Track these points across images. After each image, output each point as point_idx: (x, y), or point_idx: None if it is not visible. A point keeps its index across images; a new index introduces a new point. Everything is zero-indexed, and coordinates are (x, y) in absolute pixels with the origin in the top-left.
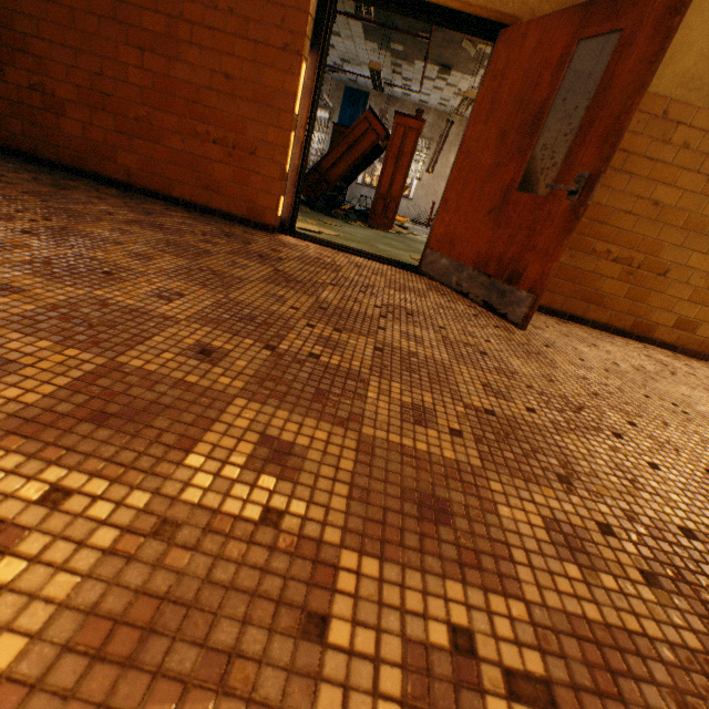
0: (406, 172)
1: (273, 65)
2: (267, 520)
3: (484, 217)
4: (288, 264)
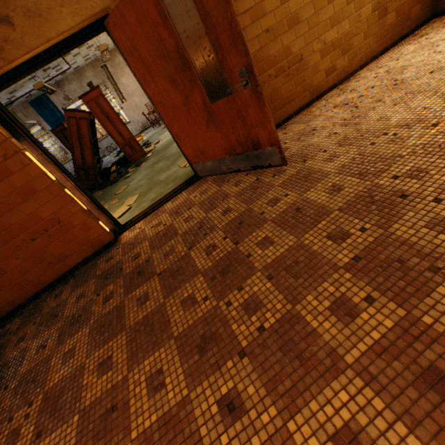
0: (120, 121)
1: (11, 173)
2: None
3: (208, 128)
4: (155, 260)
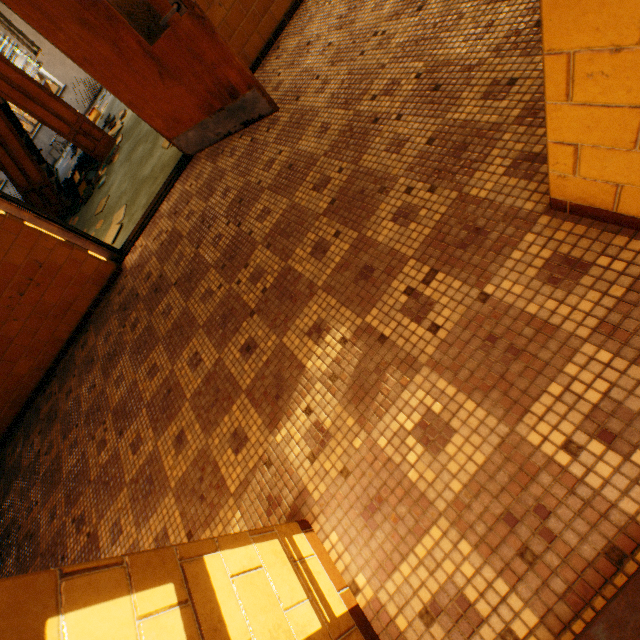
0: (48, 95)
1: None
2: (343, 344)
3: (165, 84)
4: (168, 273)
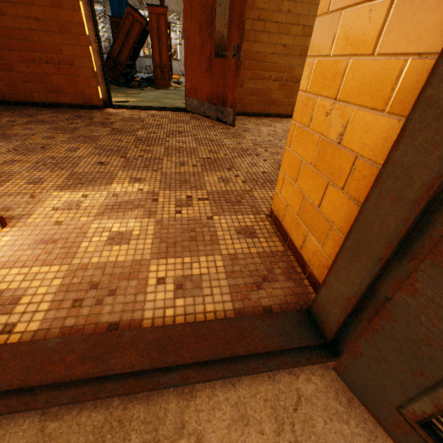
0: (167, 46)
1: (62, 7)
2: (139, 191)
3: (205, 74)
4: (117, 124)
